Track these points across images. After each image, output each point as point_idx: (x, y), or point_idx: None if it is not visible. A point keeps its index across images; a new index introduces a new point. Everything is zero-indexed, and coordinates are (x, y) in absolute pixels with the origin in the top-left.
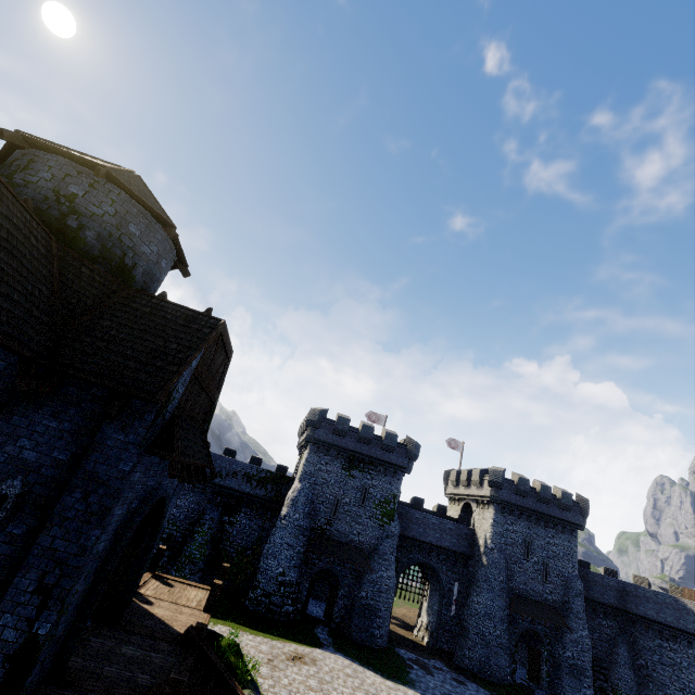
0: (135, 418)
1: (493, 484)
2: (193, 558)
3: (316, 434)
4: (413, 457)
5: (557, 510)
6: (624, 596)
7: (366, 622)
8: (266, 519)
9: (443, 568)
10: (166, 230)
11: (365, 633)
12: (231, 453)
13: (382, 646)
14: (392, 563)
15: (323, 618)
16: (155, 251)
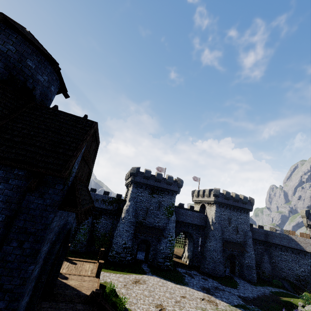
0: (48, 188)
1: (215, 195)
2: (81, 241)
3: (135, 179)
4: (180, 186)
5: (241, 204)
6: (267, 236)
7: (163, 259)
8: (114, 219)
9: (194, 232)
10: (52, 65)
11: (163, 264)
12: (94, 190)
13: (171, 268)
14: (173, 233)
15: (143, 259)
16: (46, 79)
